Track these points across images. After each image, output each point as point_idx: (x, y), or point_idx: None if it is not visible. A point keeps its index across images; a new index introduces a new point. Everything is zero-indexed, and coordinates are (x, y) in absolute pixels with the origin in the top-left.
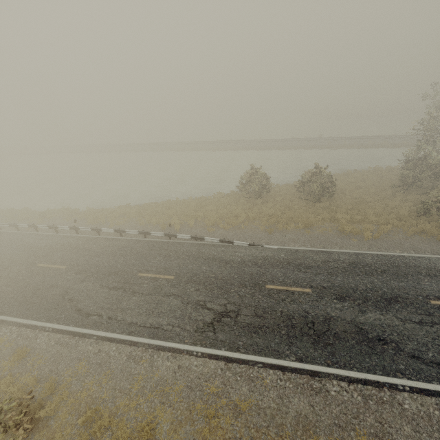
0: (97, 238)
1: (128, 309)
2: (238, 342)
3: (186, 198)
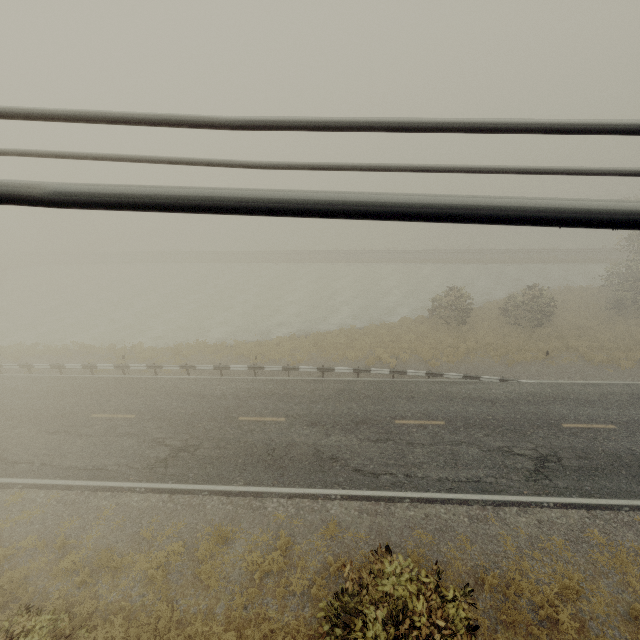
0: (291, 381)
1: (421, 463)
2: (584, 487)
3: (359, 325)
